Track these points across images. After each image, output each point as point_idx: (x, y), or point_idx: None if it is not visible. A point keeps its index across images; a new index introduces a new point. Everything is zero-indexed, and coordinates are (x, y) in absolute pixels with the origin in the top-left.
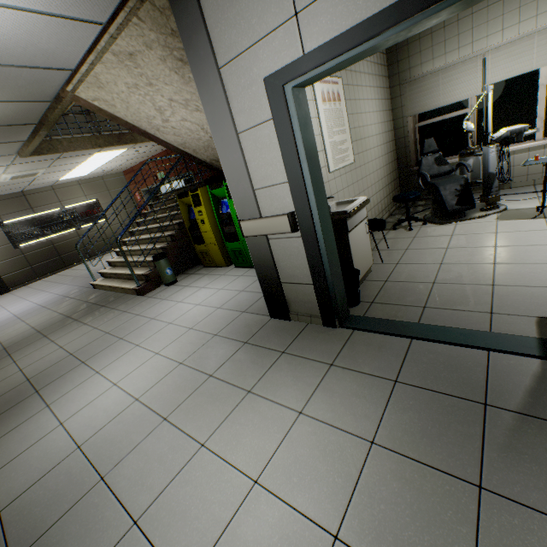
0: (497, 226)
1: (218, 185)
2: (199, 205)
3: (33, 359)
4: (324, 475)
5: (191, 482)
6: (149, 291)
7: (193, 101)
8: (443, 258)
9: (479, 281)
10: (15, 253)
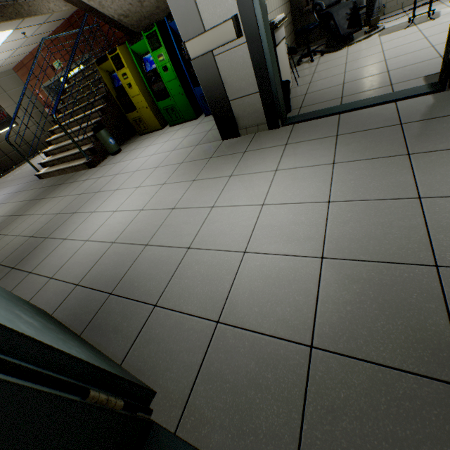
0: (381, 40)
1: (137, 38)
2: (122, 67)
3: (23, 228)
4: (308, 186)
5: (216, 222)
6: (99, 162)
7: None
8: (345, 69)
9: (377, 73)
10: None
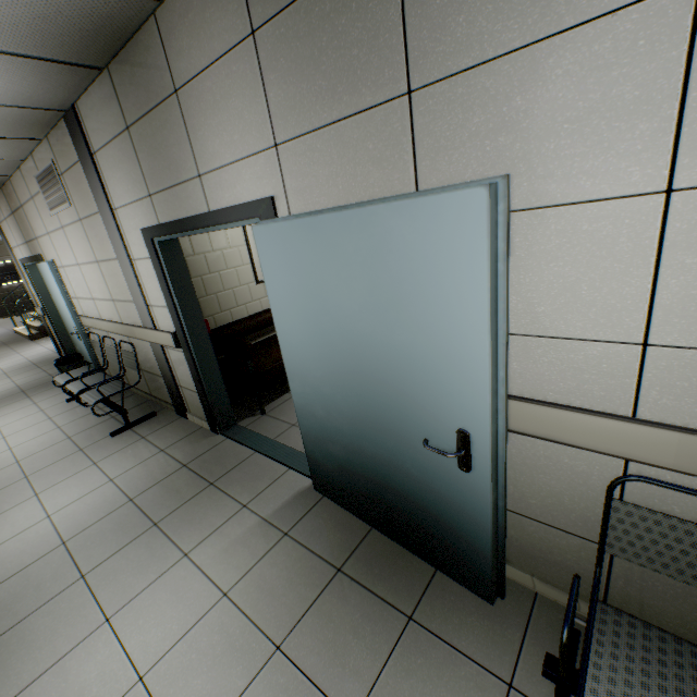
0: None
1: None
2: None
3: None
4: None
5: None
6: (39, 338)
7: None
8: None
9: None
10: None
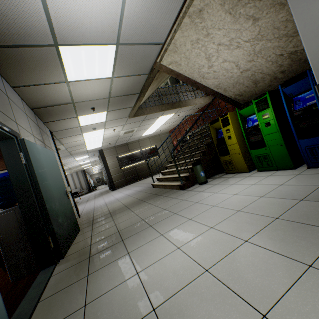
0: None
1: (246, 105)
2: (227, 125)
3: (122, 219)
4: None
5: None
6: (188, 187)
7: (236, 38)
8: None
9: None
10: (120, 171)
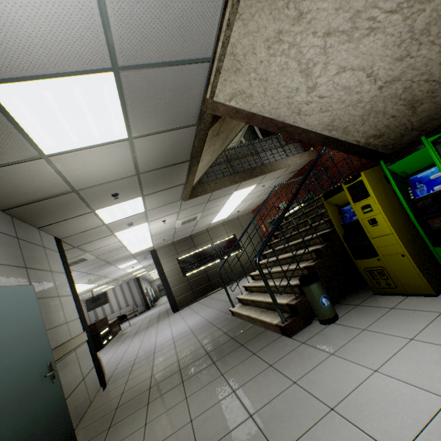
0: None
1: (407, 150)
2: (363, 197)
3: (159, 432)
4: None
5: None
6: (298, 329)
7: (366, 10)
8: None
9: None
10: (184, 280)
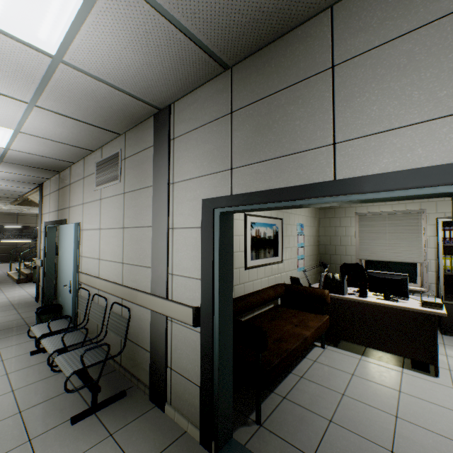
0: None
1: None
2: None
3: None
4: None
5: None
6: (24, 282)
7: None
8: None
9: None
10: None
